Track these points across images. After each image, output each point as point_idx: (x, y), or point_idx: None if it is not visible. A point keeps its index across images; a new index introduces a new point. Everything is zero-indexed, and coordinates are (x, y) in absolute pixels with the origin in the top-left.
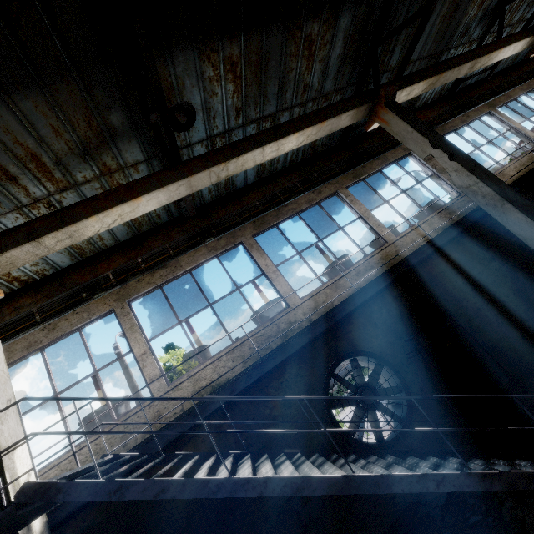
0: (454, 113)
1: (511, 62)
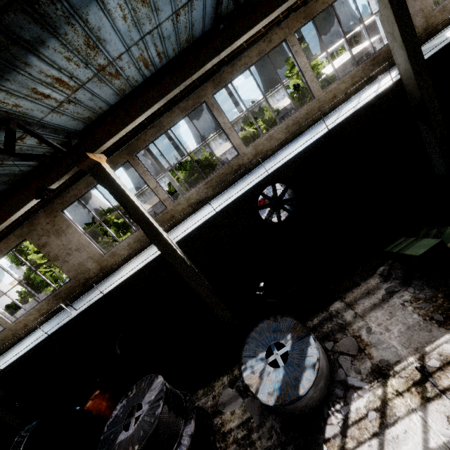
0: (76, 176)
1: (184, 45)
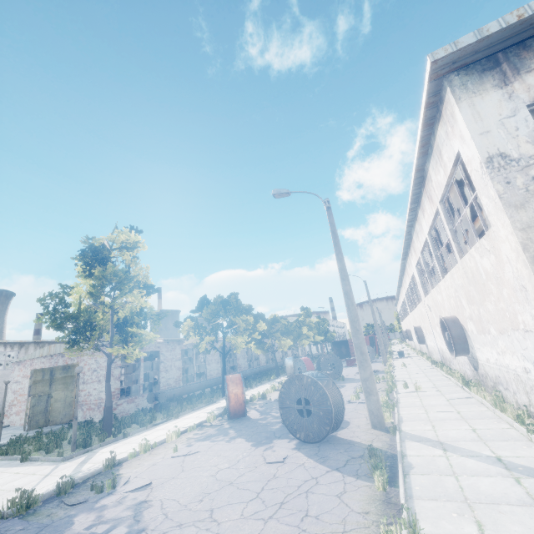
0: None
1: None
